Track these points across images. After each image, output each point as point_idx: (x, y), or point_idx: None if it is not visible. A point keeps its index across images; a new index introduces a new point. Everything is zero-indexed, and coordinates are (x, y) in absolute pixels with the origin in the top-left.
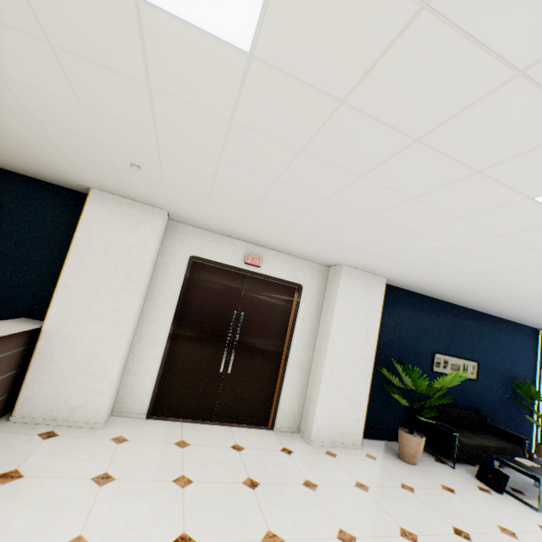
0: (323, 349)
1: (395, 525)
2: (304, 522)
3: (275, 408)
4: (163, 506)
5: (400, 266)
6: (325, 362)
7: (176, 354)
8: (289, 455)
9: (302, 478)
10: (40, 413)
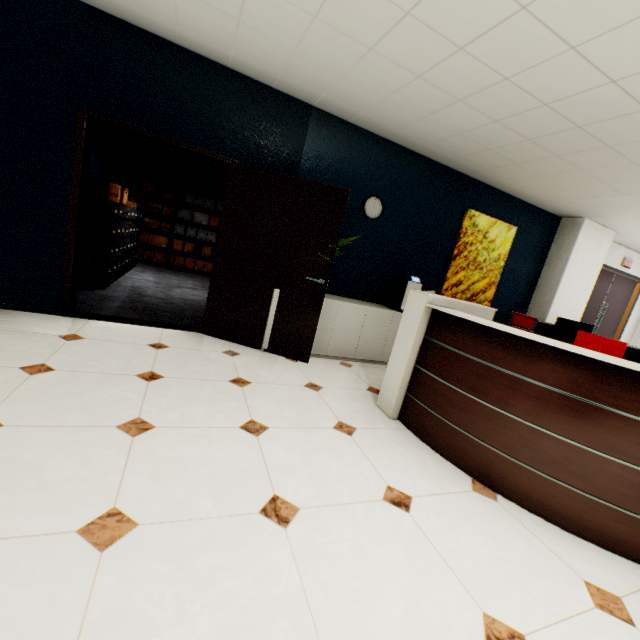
0: None
1: None
2: None
3: None
4: None
5: None
6: None
7: None
8: None
9: None
10: None
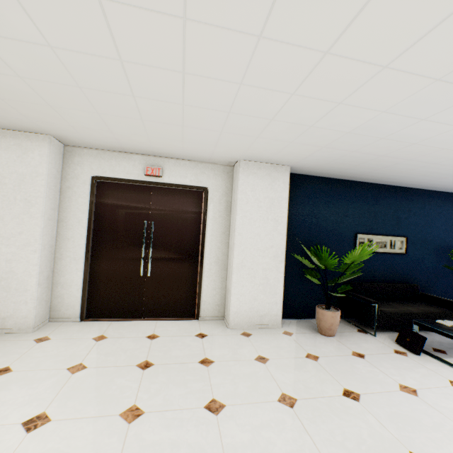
0: (232, 243)
1: (278, 391)
2: (177, 395)
3: (198, 301)
4: (41, 390)
5: (284, 145)
6: (234, 254)
7: (98, 265)
8: (201, 338)
9: (202, 356)
10: None
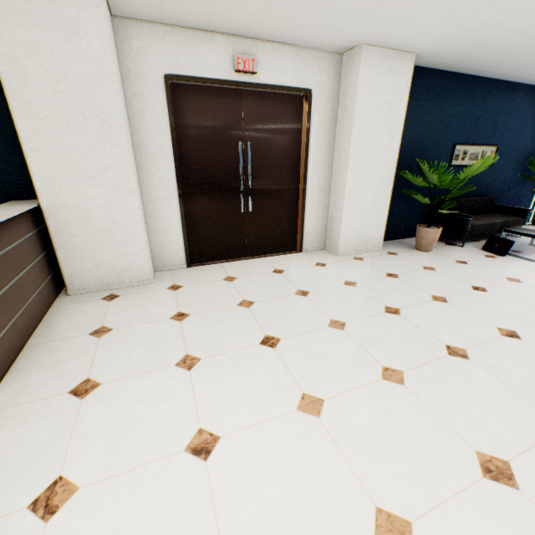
0: (344, 165)
1: (427, 295)
2: (356, 308)
3: (301, 234)
4: (239, 323)
5: (447, 22)
6: (347, 178)
7: (192, 205)
8: (324, 267)
9: (342, 280)
10: (91, 284)
